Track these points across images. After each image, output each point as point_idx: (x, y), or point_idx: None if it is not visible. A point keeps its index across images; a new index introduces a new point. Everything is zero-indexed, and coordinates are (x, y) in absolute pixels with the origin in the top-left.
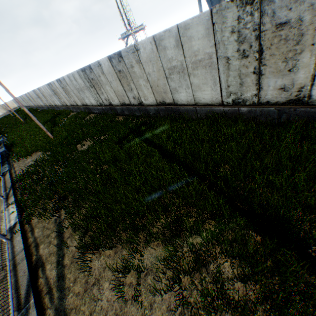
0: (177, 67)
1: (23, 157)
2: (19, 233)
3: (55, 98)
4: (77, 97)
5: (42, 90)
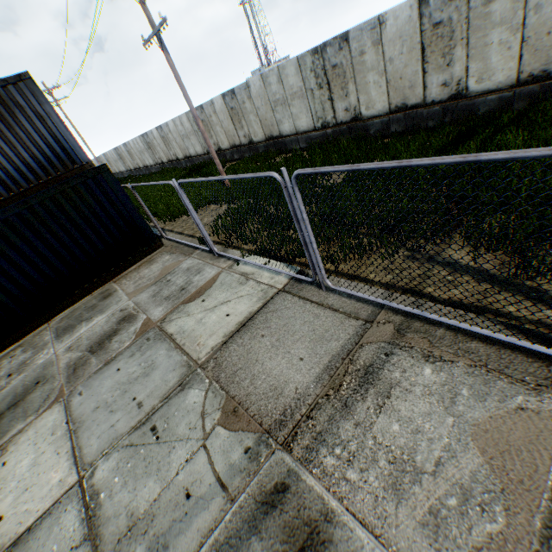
0: None
1: (178, 216)
2: (335, 279)
3: (192, 141)
4: (262, 123)
5: (166, 129)
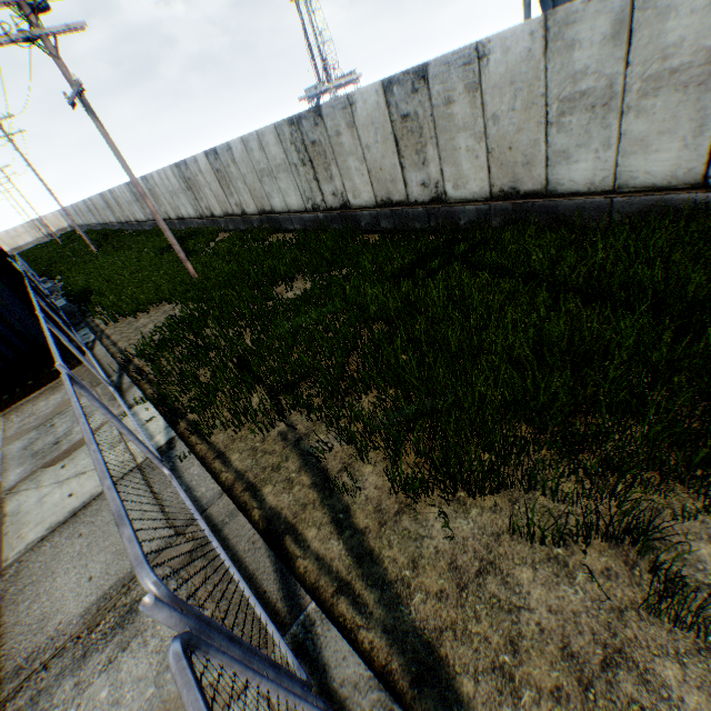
0: (590, 94)
1: (126, 315)
2: (191, 461)
3: (182, 201)
4: (251, 193)
5: (153, 181)
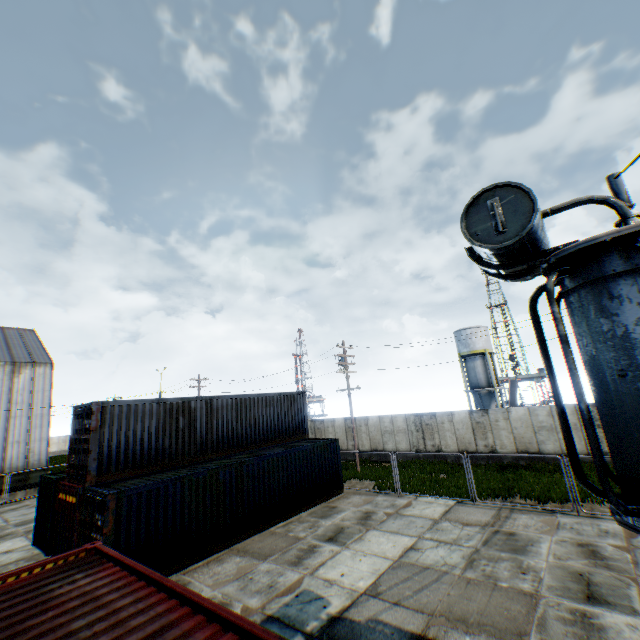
0: (545, 426)
1: None
2: (477, 502)
3: None
4: (371, 440)
5: None
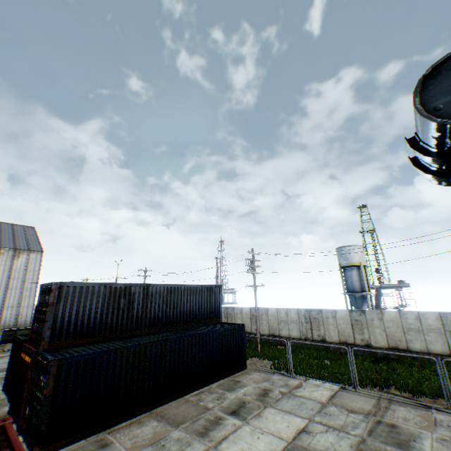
0: (413, 328)
1: None
2: (358, 389)
3: None
4: (269, 326)
5: None
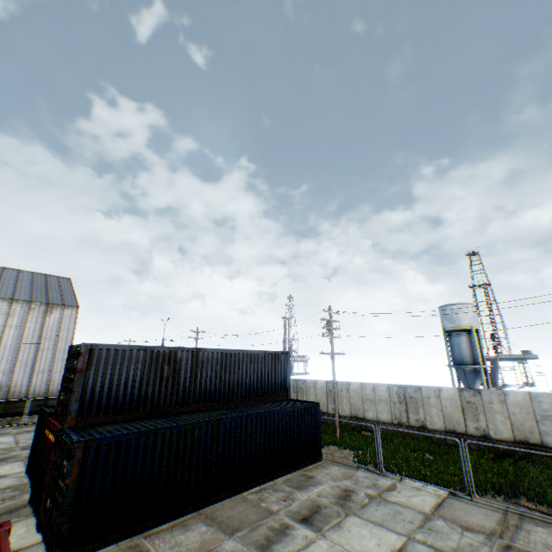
0: (550, 416)
1: None
2: (474, 497)
3: None
4: (351, 406)
5: None
